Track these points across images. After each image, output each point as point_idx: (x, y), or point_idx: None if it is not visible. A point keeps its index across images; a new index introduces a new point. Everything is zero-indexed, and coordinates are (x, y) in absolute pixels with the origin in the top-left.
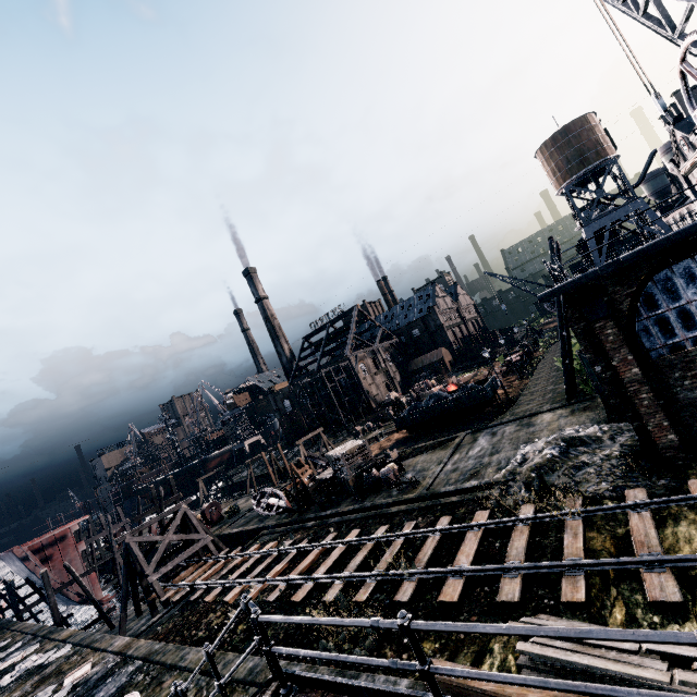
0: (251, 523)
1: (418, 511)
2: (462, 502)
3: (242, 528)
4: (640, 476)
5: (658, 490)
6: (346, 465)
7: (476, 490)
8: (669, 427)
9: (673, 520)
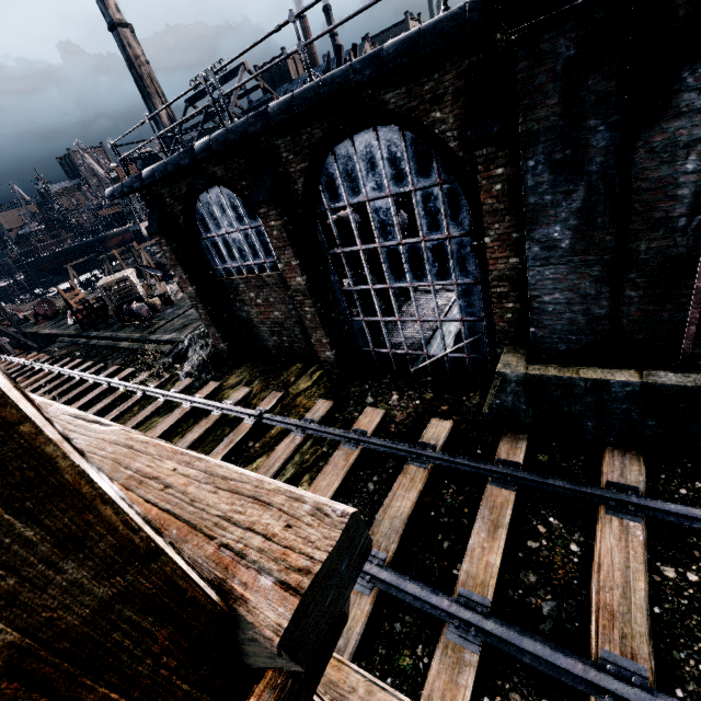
0: (63, 326)
1: (130, 351)
2: (152, 352)
3: (51, 331)
4: (211, 367)
5: (198, 383)
6: (105, 297)
7: (167, 343)
8: (220, 338)
9: (169, 411)
